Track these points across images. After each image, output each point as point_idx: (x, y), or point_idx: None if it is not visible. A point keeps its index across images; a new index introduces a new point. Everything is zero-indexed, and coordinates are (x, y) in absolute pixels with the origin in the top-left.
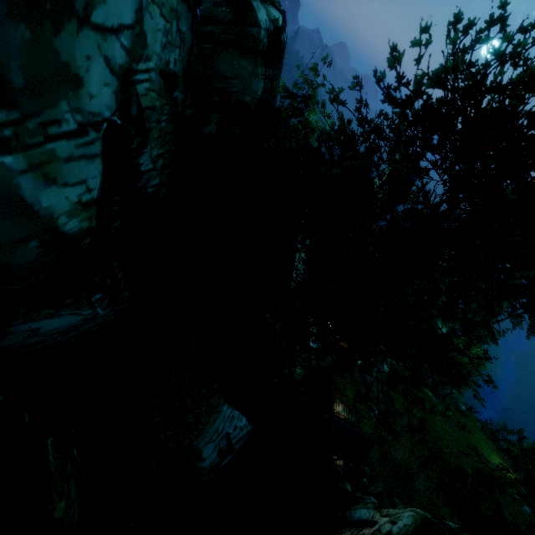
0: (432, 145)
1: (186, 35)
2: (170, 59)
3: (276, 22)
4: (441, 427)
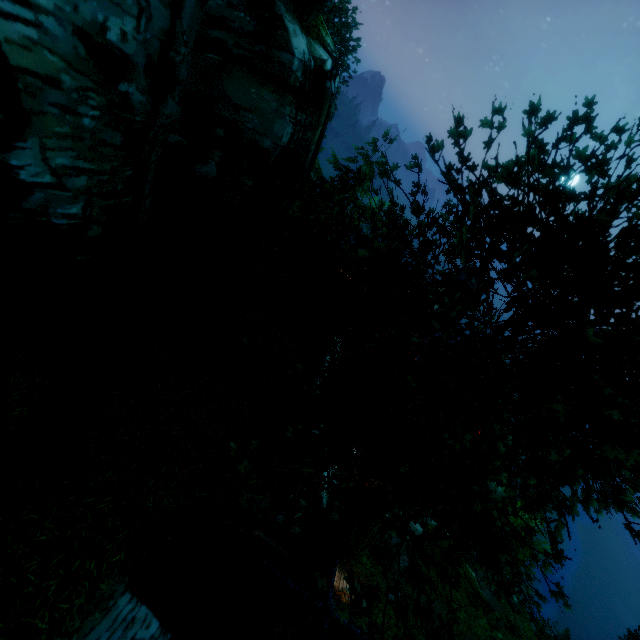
0: (500, 248)
1: (156, 9)
2: (111, 25)
3: (320, 62)
4: (483, 629)
